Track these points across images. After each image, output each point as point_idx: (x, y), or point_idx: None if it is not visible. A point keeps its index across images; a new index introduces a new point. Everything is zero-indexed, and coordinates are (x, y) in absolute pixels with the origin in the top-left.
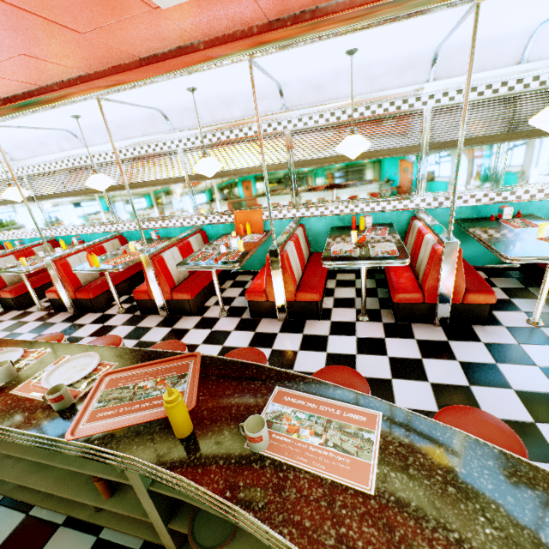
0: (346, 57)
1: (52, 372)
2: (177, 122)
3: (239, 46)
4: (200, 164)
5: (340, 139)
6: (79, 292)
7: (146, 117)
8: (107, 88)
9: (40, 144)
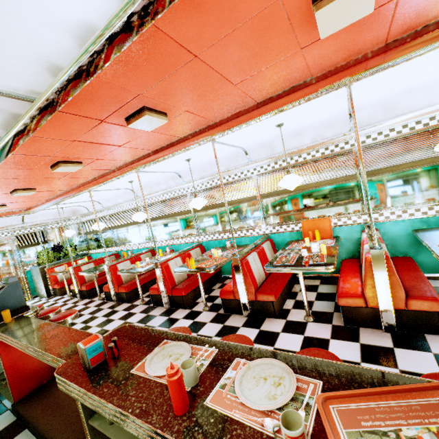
0: (435, 69)
1: (240, 382)
2: (254, 155)
3: (353, 71)
4: (285, 179)
5: (415, 146)
6: (174, 290)
7: (231, 155)
8: (228, 129)
9: (156, 184)
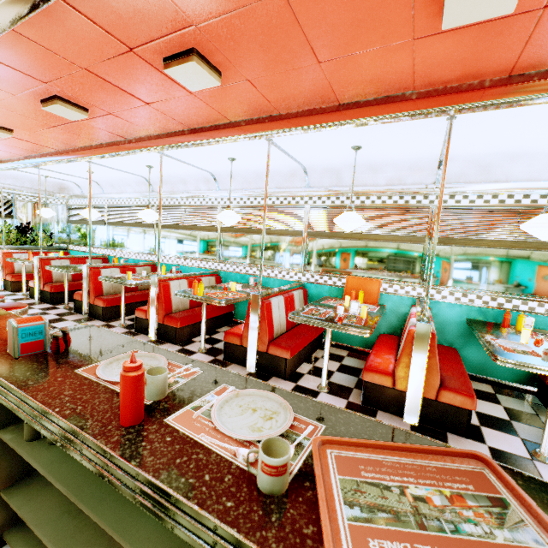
0: None
1: (221, 407)
2: (314, 180)
3: (463, 97)
4: (344, 216)
5: (499, 223)
6: (168, 318)
7: (287, 172)
8: (294, 127)
9: (182, 182)
